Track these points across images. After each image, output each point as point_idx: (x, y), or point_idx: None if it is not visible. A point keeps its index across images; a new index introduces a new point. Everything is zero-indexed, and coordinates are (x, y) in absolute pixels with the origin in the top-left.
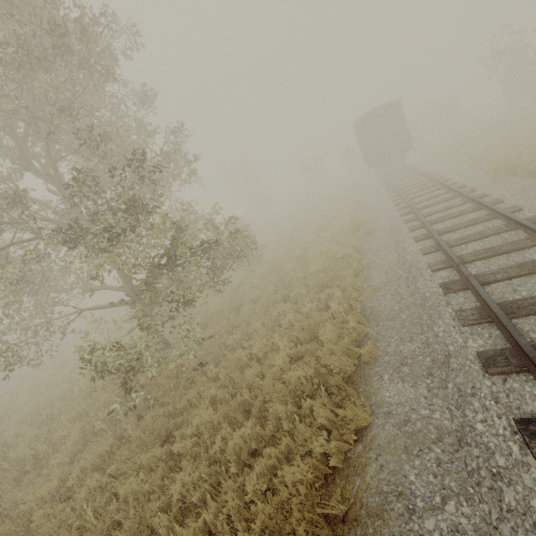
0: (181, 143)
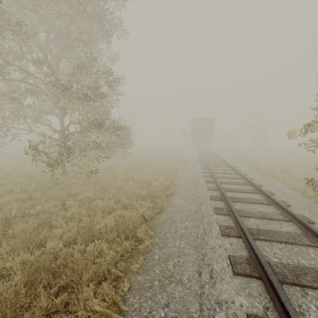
0: (118, 84)
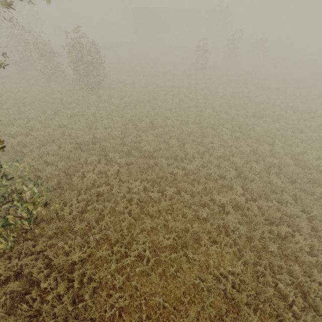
0: None
